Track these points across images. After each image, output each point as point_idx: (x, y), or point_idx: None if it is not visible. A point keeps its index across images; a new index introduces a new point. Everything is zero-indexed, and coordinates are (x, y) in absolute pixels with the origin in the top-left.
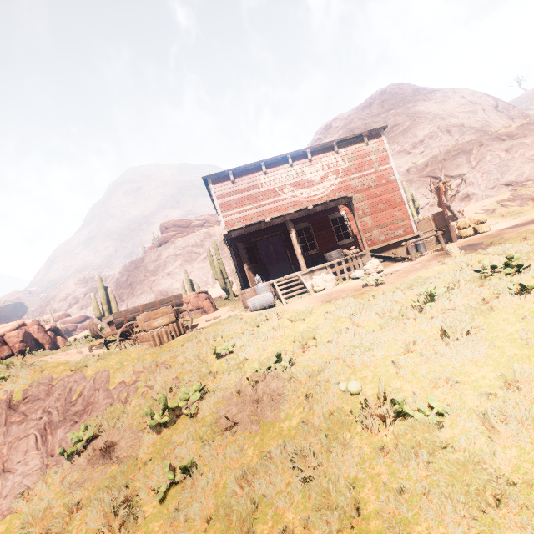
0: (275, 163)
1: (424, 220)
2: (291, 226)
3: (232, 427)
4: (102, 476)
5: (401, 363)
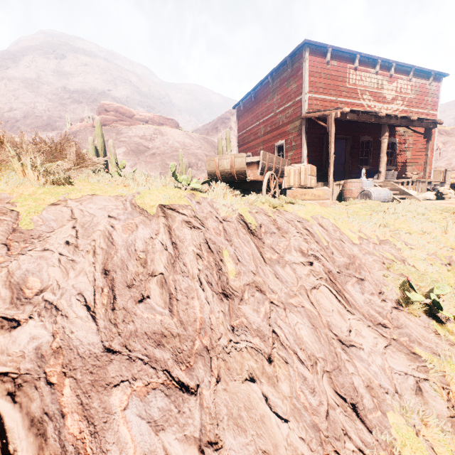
0: (365, 62)
1: (437, 171)
2: (387, 131)
3: None
4: None
5: None
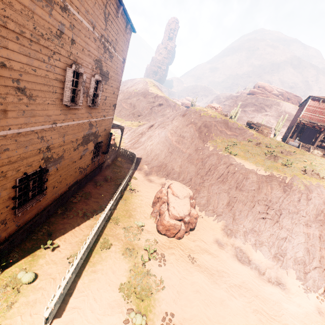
0: None
1: None
2: (324, 131)
3: (282, 152)
4: (257, 146)
5: (317, 164)
